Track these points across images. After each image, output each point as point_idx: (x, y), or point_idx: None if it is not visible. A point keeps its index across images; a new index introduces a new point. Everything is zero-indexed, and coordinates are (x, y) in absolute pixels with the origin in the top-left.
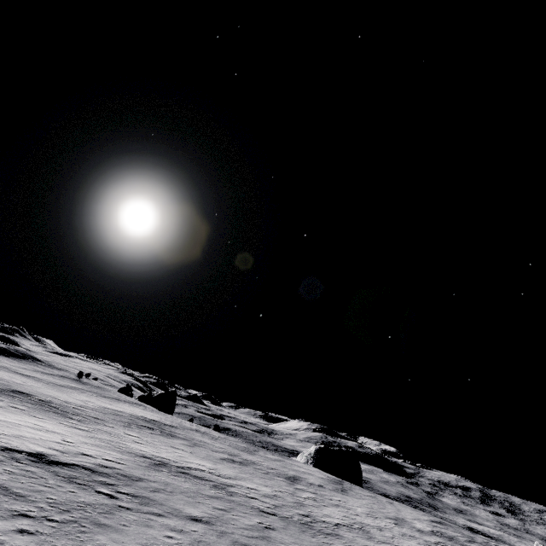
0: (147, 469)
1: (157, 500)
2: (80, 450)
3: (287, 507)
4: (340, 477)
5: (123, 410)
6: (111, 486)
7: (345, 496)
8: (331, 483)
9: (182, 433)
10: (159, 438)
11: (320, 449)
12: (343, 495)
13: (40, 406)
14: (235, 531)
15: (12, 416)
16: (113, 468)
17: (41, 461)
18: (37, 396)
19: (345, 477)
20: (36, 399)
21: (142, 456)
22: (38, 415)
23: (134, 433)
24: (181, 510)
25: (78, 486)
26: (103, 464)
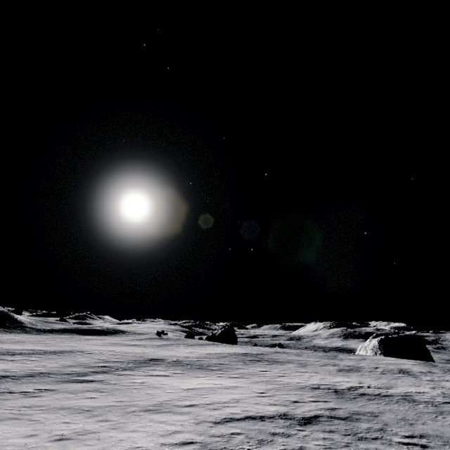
0: (346, 401)
1: (438, 435)
2: (282, 398)
3: None
4: (414, 359)
5: (219, 352)
6: (387, 432)
7: None
8: (428, 367)
9: (277, 358)
10: (278, 367)
11: (382, 340)
12: None
13: (182, 366)
14: None
15: (191, 382)
16: (337, 409)
17: (300, 421)
18: (166, 359)
19: (419, 358)
20: (171, 362)
21: (313, 389)
22: (196, 374)
23: (261, 369)
24: None
25: (380, 442)
26: (323, 407)
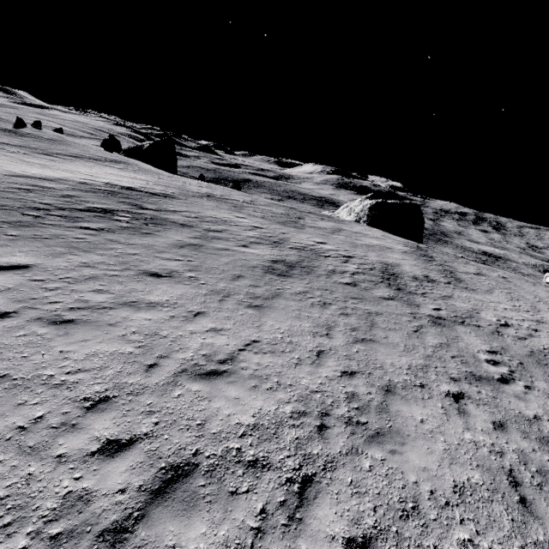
0: None
1: None
2: None
3: None
4: (402, 235)
5: (66, 177)
6: None
7: (478, 298)
8: (424, 261)
9: (180, 210)
10: (114, 246)
11: (377, 204)
12: (471, 293)
13: None
14: None
15: None
16: None
17: None
18: None
19: (409, 235)
20: None
21: None
22: None
23: (23, 251)
24: None
25: None
26: None
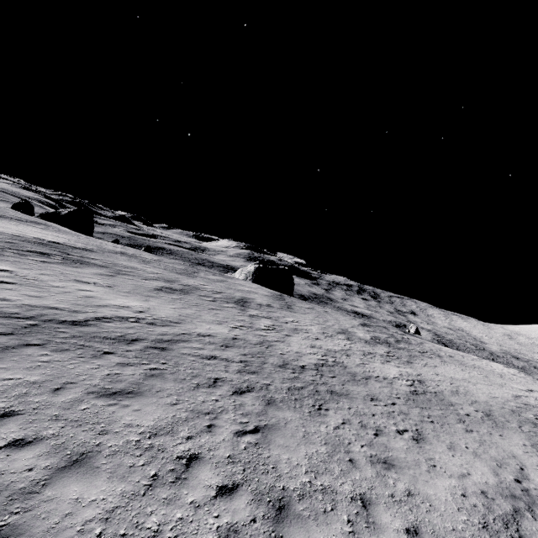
0: None
1: None
2: None
3: (257, 357)
4: (277, 290)
5: (0, 230)
6: None
7: (294, 314)
8: (275, 300)
9: (99, 259)
10: (56, 269)
11: (259, 268)
12: (291, 313)
13: None
14: (202, 526)
15: None
16: None
17: None
18: None
19: (281, 290)
20: None
21: None
22: None
23: (2, 265)
24: (22, 533)
25: None
26: None
